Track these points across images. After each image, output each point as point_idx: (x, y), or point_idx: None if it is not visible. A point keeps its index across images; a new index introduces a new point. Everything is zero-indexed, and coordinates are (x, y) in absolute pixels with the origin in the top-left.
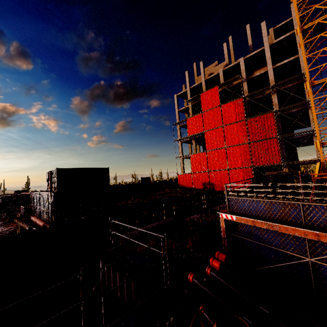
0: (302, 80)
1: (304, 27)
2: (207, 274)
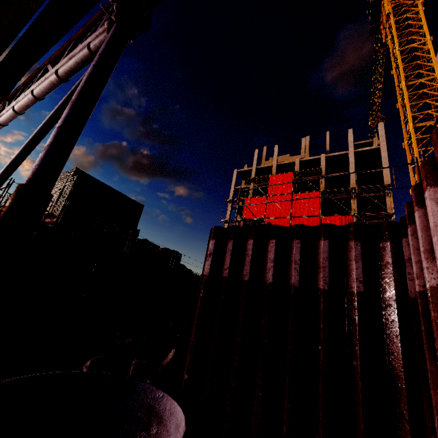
0: (385, 192)
1: (416, 125)
2: None
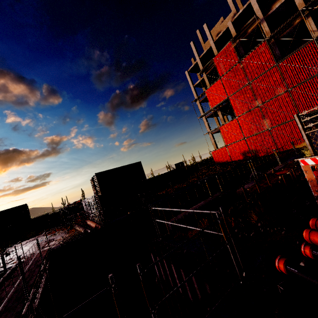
0: None
1: None
2: (304, 255)
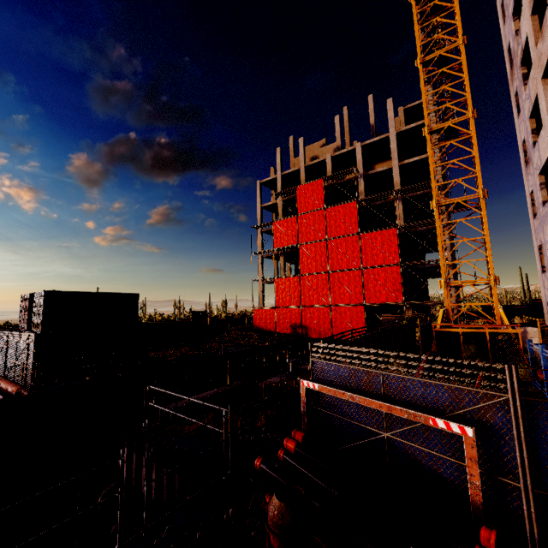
0: None
1: (433, 128)
2: (279, 458)
